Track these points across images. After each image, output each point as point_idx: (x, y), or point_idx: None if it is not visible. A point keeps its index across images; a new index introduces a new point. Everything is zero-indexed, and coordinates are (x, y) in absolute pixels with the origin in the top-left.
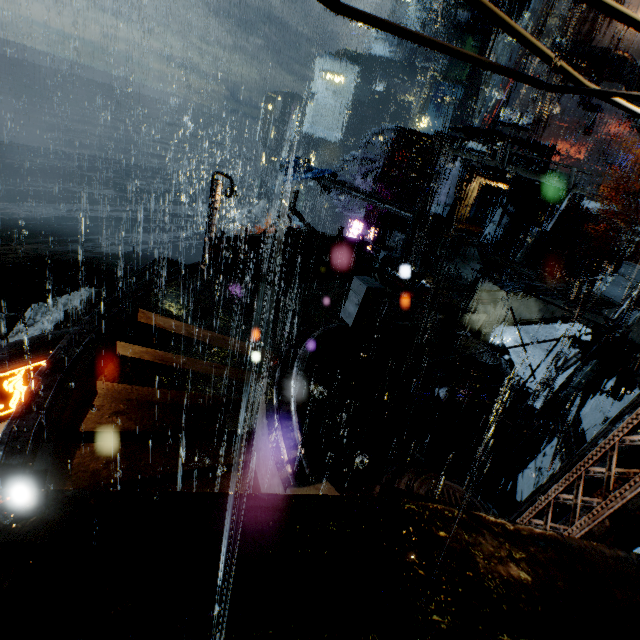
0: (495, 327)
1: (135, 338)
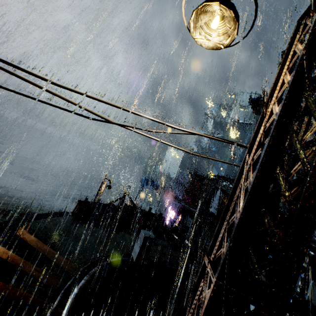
0: None
1: (6, 242)
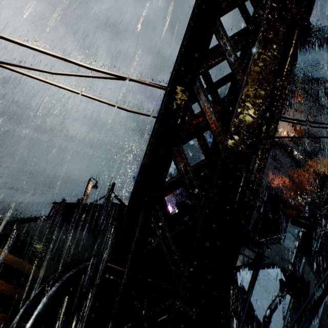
0: (236, 271)
1: None
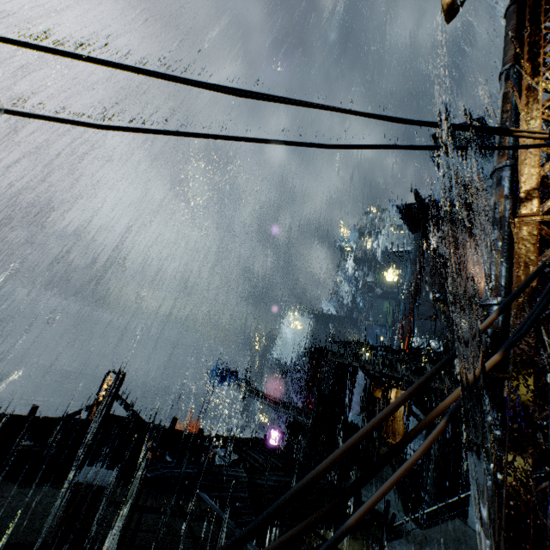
0: None
1: None
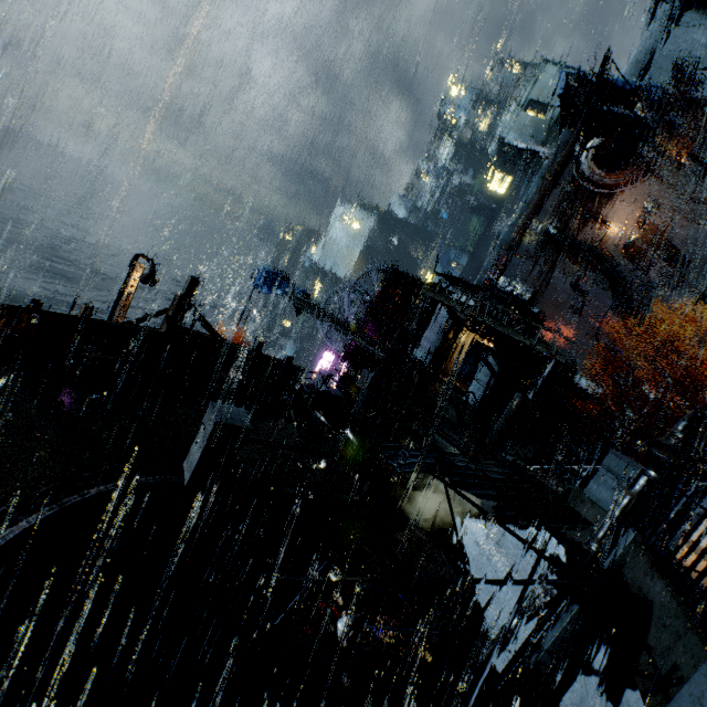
0: (455, 516)
1: None
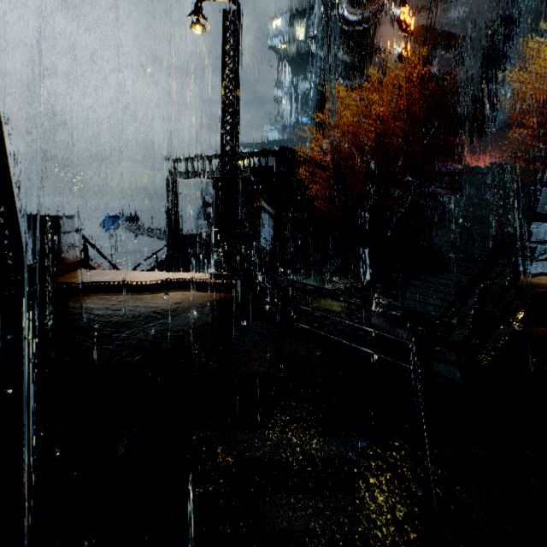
0: None
1: None
